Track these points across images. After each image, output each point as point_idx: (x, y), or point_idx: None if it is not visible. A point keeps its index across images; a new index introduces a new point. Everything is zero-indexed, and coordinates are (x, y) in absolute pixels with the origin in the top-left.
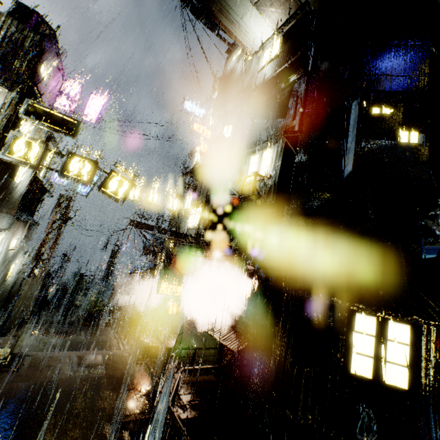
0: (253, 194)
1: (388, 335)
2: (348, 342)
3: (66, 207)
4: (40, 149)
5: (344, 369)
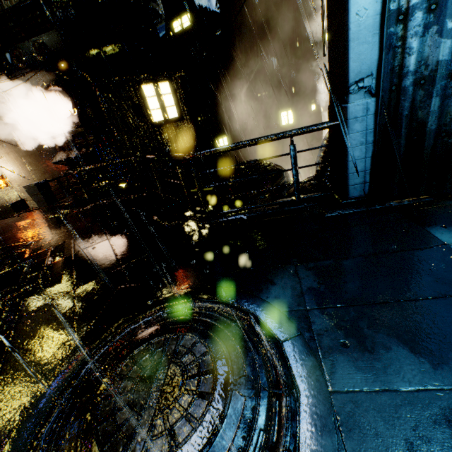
0: None
1: (162, 92)
2: (147, 106)
3: None
4: None
5: (151, 122)
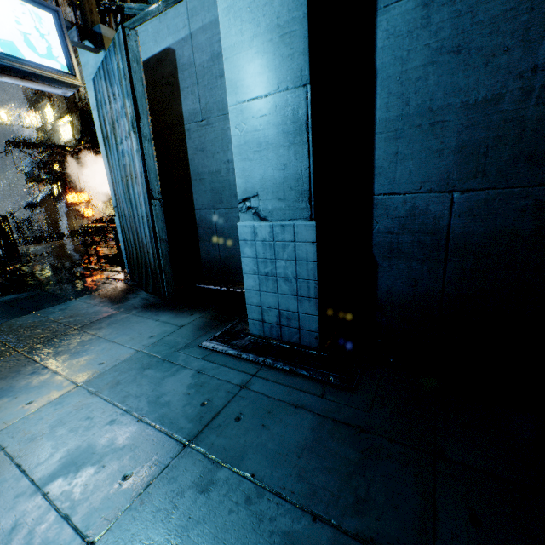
0: None
1: None
2: None
3: None
4: None
5: None
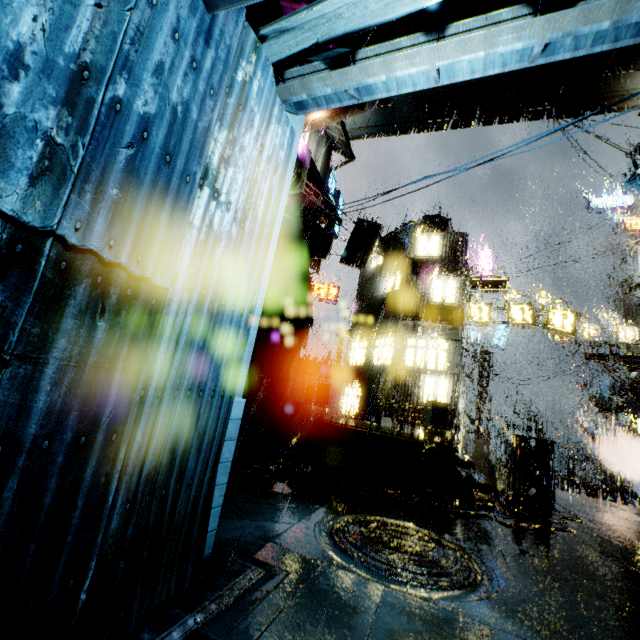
0: None
1: None
2: None
3: (489, 363)
4: (487, 309)
5: None
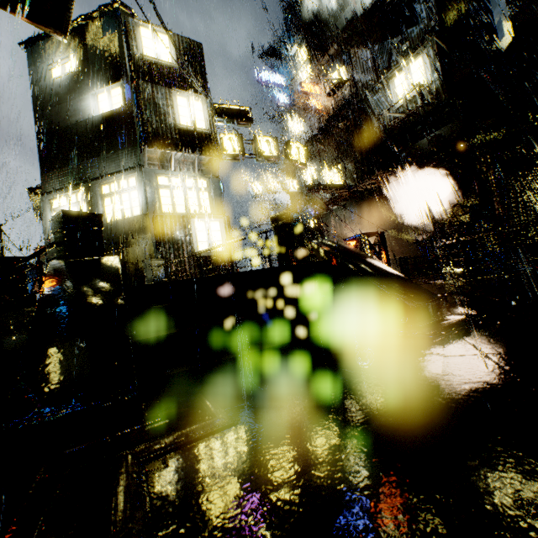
0: (424, 103)
1: None
2: None
3: None
4: (239, 141)
5: None
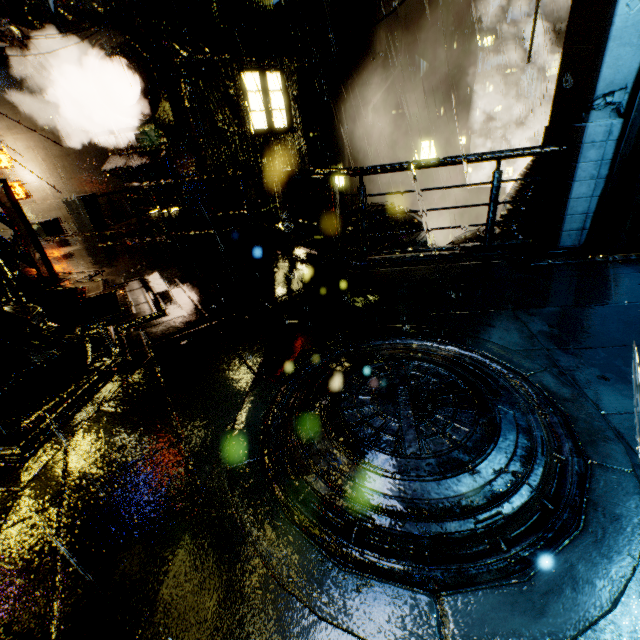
0: None
1: (269, 87)
2: (247, 104)
3: None
4: None
5: (251, 128)
